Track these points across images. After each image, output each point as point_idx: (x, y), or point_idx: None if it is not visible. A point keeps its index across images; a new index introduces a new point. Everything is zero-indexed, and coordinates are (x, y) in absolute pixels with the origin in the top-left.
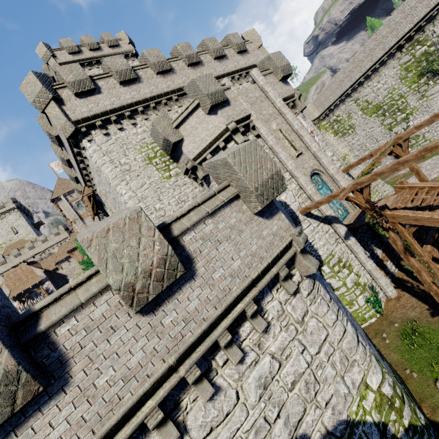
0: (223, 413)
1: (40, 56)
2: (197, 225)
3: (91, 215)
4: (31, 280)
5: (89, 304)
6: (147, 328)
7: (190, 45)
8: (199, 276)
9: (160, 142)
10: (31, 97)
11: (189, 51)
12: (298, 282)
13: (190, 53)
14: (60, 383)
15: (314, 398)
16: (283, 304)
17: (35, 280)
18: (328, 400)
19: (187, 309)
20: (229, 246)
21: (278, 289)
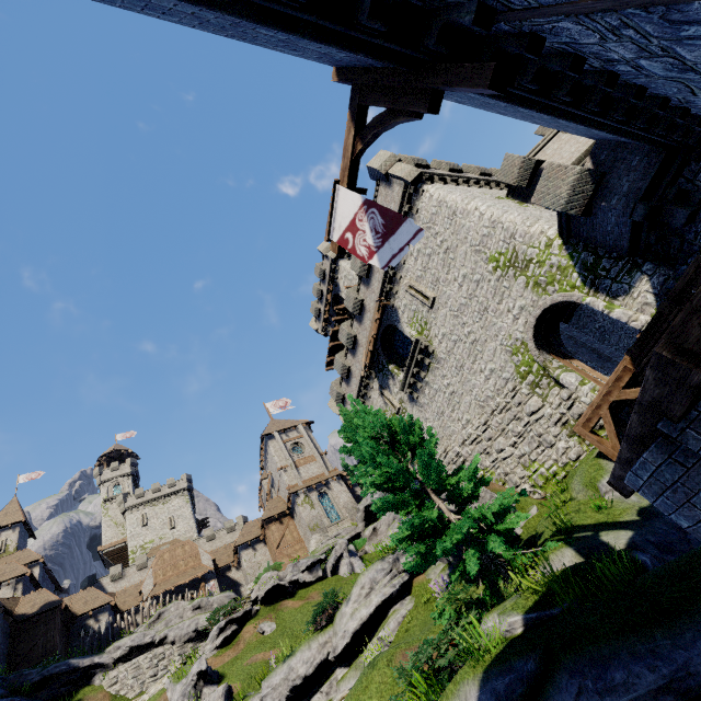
0: None
1: (321, 250)
2: None
3: (371, 349)
4: (190, 571)
5: None
6: None
7: None
8: None
9: (513, 173)
10: (378, 164)
11: None
12: None
13: None
14: None
15: None
16: None
17: (197, 570)
18: None
19: None
20: None
21: None
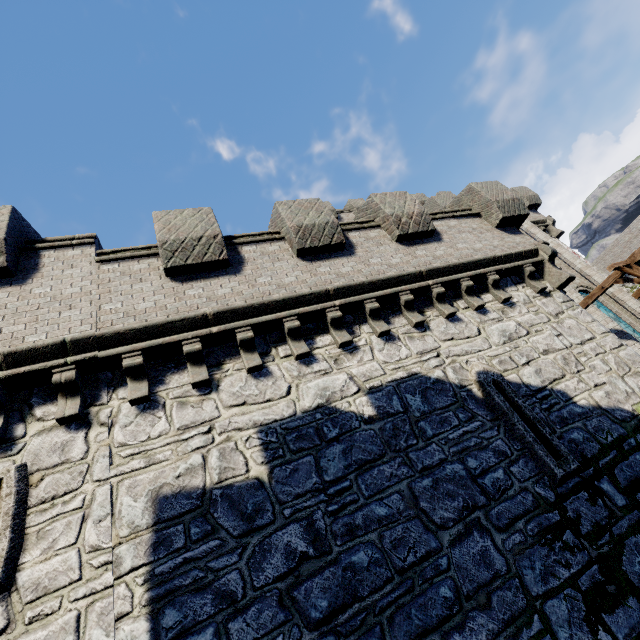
0: (464, 335)
1: None
2: (444, 220)
3: None
4: None
5: (367, 230)
6: (404, 251)
7: (424, 195)
8: (445, 242)
9: None
10: None
11: (423, 199)
12: (549, 291)
13: (424, 200)
14: (349, 252)
15: (576, 373)
16: (531, 298)
17: None
18: (598, 383)
19: (435, 253)
20: (471, 236)
21: (523, 287)
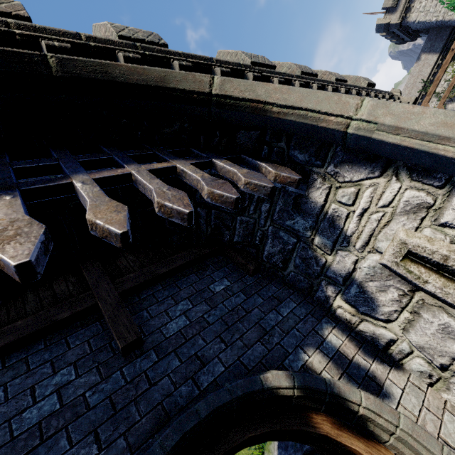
0: None
1: None
2: None
3: None
4: None
5: None
6: None
7: None
8: None
9: None
10: None
11: None
12: None
13: None
14: None
15: None
16: None
17: None
18: None
19: None
20: None
21: None
